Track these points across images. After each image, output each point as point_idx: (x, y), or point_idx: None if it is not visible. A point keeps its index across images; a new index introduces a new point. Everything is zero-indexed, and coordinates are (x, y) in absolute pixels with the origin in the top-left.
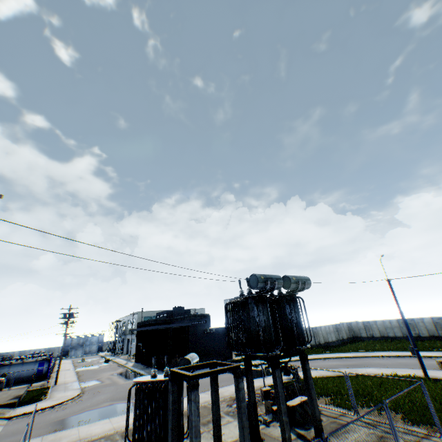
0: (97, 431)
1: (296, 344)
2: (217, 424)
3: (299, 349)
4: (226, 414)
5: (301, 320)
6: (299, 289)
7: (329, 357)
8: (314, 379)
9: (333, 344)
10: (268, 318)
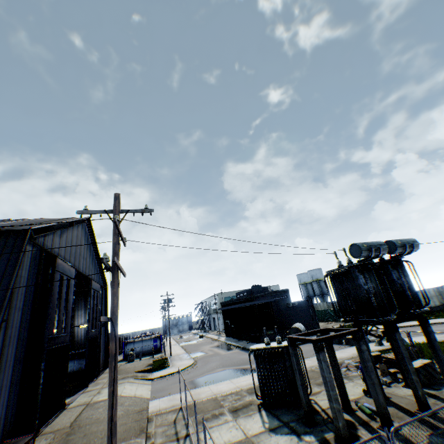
0: (225, 389)
1: (412, 308)
2: (340, 382)
3: (414, 312)
4: None
5: (412, 284)
6: (406, 252)
7: (435, 322)
8: (426, 344)
9: (437, 309)
10: (376, 284)
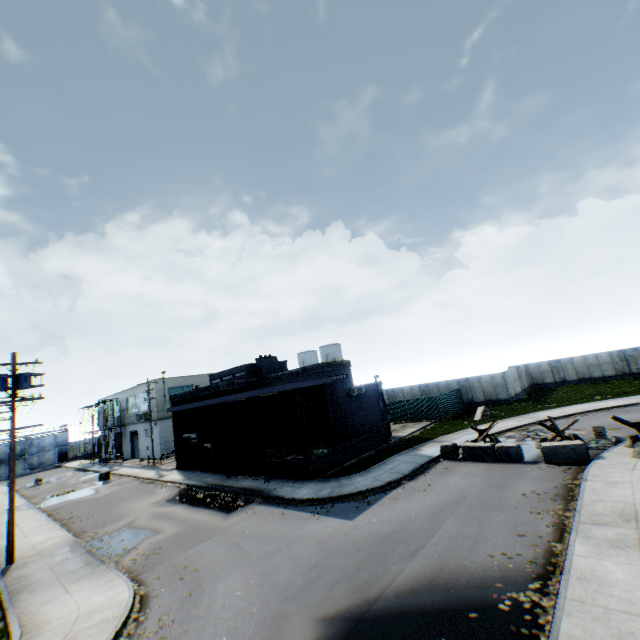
0: None
1: None
2: None
3: None
4: None
5: None
6: None
7: (587, 411)
8: None
9: (520, 396)
10: None
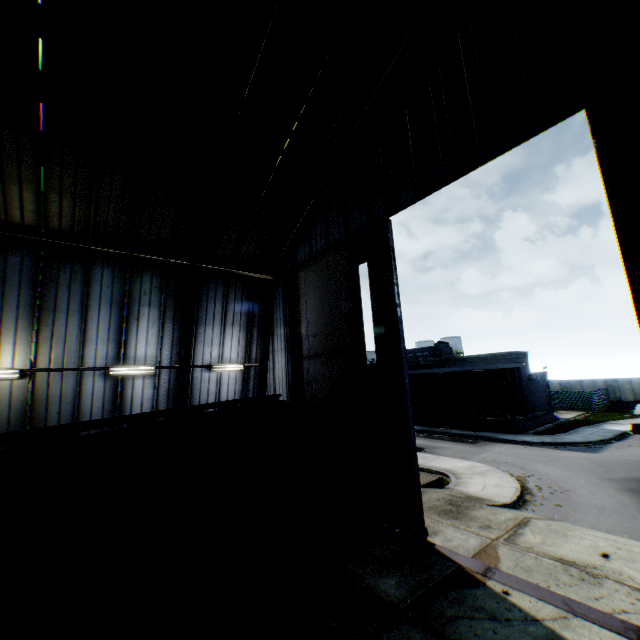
0: None
1: None
2: None
3: None
4: None
5: None
6: None
7: None
8: None
9: None
10: None
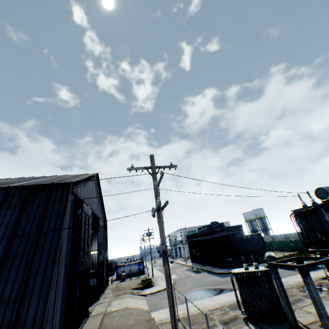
0: (209, 304)
1: None
2: None
3: None
4: (305, 297)
5: None
6: None
7: None
8: None
9: None
10: None
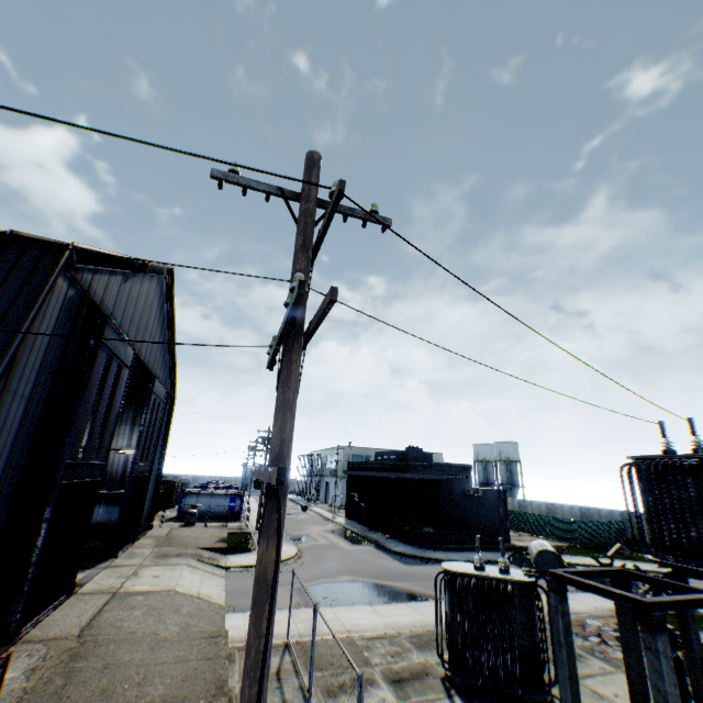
0: (366, 623)
1: None
2: (640, 687)
3: None
4: (589, 654)
5: None
6: None
7: None
8: None
9: None
10: None
